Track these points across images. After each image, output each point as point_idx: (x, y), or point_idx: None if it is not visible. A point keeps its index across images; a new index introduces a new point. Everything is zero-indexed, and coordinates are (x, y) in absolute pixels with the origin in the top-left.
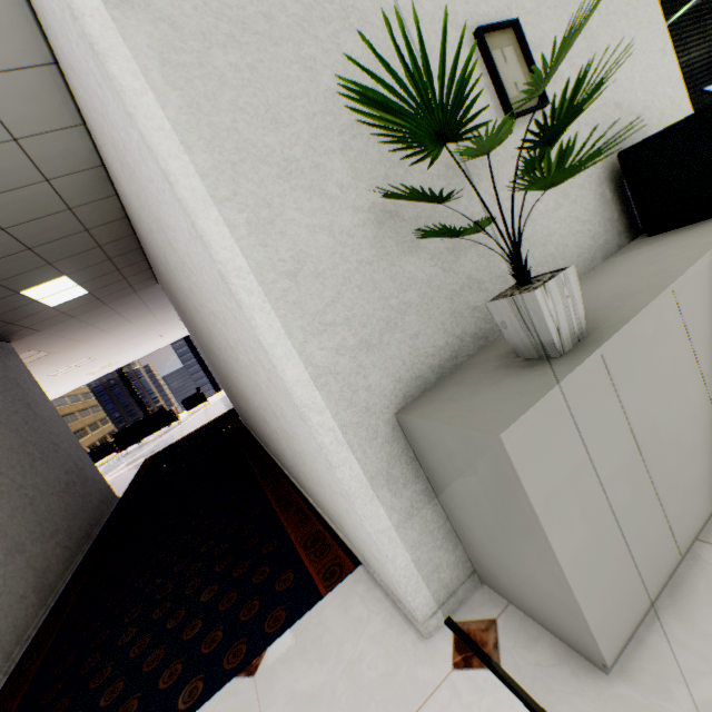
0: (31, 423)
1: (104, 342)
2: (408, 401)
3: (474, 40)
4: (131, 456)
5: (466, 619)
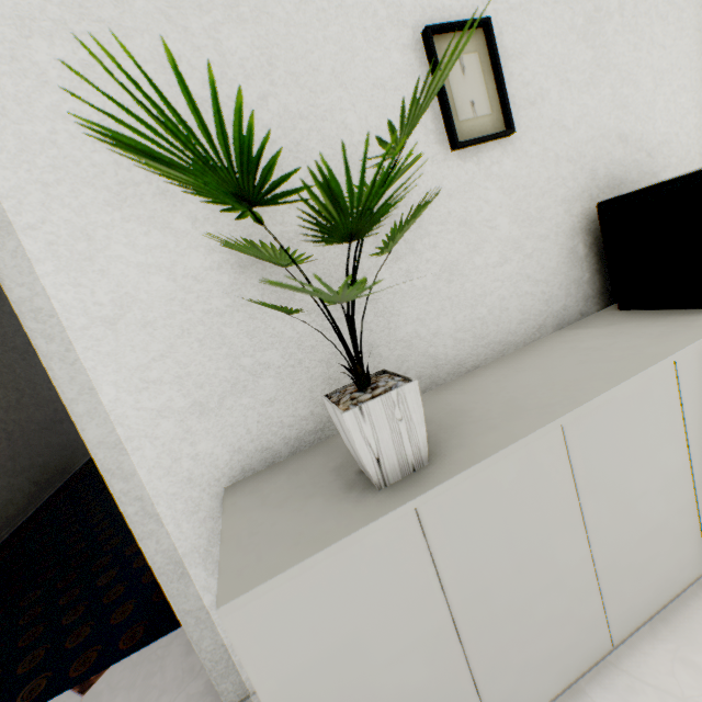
0: (29, 359)
1: None
2: (248, 474)
3: (422, 42)
4: None
5: None
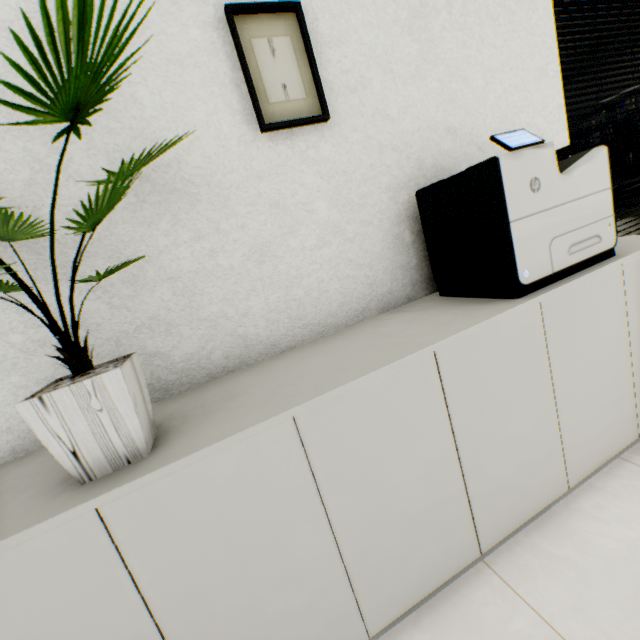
0: None
1: None
2: (21, 455)
3: (226, 21)
4: None
5: None
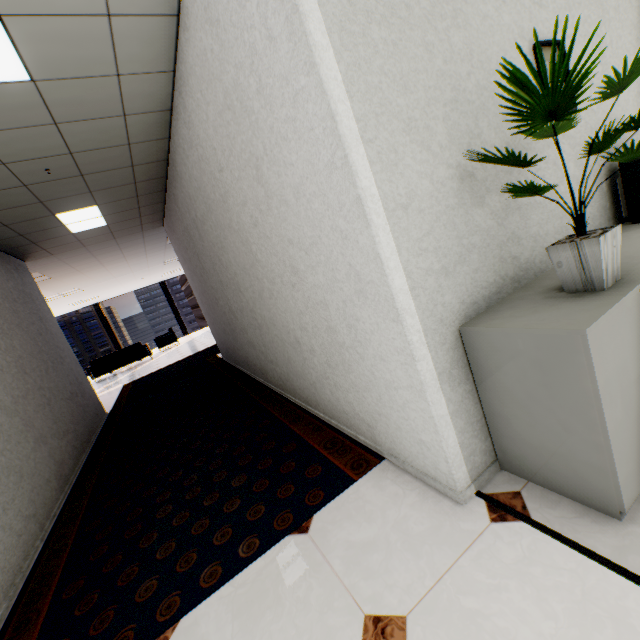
0: (44, 335)
1: (96, 274)
2: (467, 320)
3: (532, 51)
4: (106, 383)
5: (493, 492)
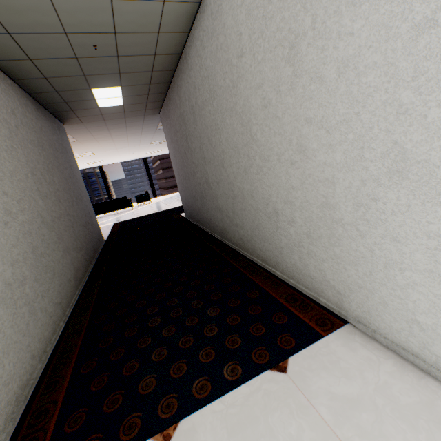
0: (72, 178)
1: (106, 144)
2: None
3: None
4: (102, 220)
5: None
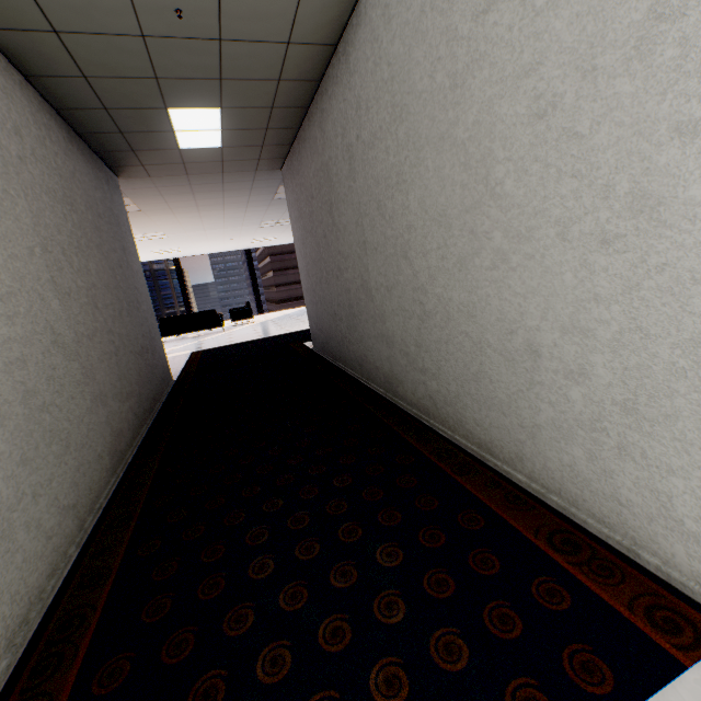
0: (124, 269)
1: (187, 220)
2: None
3: None
4: (173, 345)
5: None
